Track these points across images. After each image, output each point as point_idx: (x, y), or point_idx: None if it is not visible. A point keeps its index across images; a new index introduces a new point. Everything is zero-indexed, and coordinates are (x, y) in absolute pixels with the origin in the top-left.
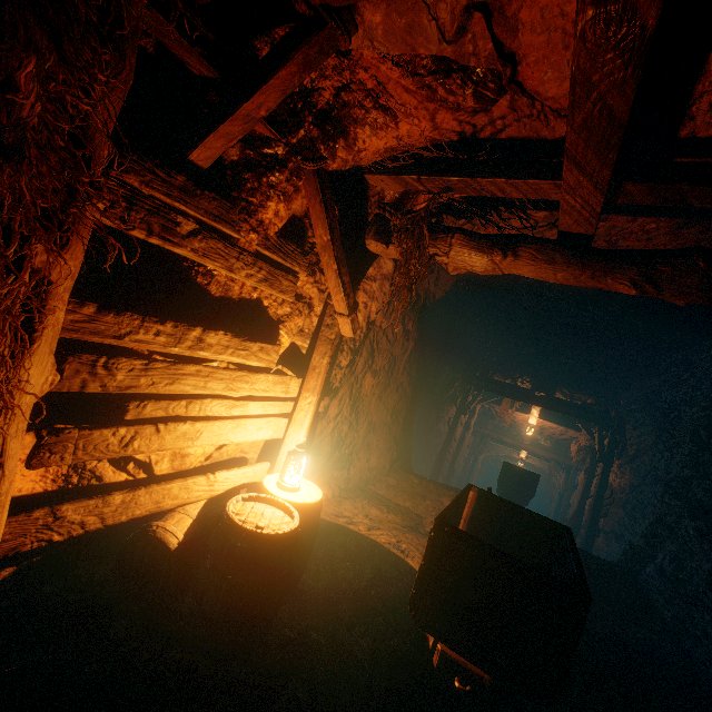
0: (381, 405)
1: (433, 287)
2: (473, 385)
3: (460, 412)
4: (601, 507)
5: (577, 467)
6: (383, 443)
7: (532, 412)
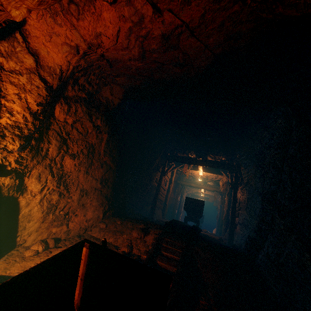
0: (89, 177)
1: (110, 96)
2: (167, 160)
3: (162, 174)
4: (235, 212)
5: (225, 192)
6: (96, 201)
7: (199, 169)
